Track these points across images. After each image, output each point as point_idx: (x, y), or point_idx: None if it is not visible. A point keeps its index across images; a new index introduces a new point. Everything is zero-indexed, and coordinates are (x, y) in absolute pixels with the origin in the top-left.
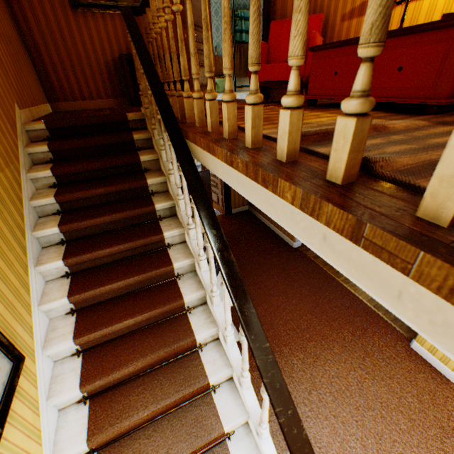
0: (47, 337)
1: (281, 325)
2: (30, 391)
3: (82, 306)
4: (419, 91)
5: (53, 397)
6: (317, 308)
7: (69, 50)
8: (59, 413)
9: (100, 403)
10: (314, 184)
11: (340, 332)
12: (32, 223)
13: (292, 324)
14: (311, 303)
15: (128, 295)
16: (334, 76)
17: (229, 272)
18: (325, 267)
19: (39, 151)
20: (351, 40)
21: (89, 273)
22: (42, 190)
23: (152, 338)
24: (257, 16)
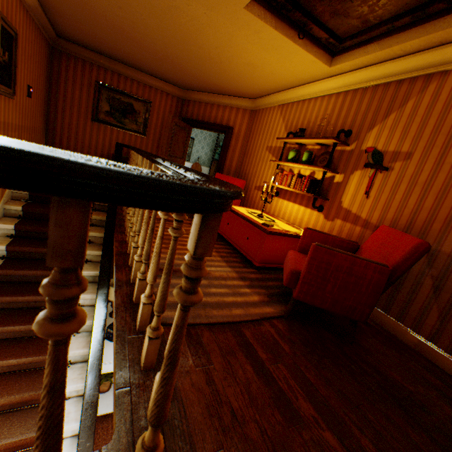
0: None
1: None
2: None
3: None
4: (252, 253)
5: None
6: None
7: (78, 140)
8: None
9: None
10: (124, 299)
11: None
12: None
13: None
14: None
15: (25, 338)
16: (228, 224)
17: (97, 335)
18: None
19: (14, 208)
20: (234, 211)
21: (1, 312)
22: (0, 237)
23: (26, 380)
24: (142, 216)
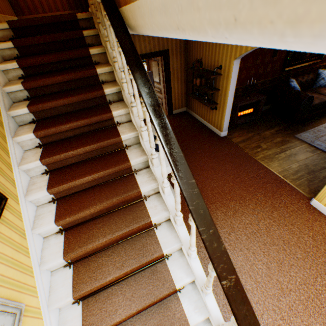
0: (28, 189)
1: (210, 191)
2: (15, 222)
3: (53, 169)
4: None
5: (36, 228)
6: (237, 179)
7: None
8: (44, 240)
9: (72, 234)
10: None
11: (254, 194)
12: (7, 105)
13: (218, 189)
14: (233, 175)
15: (88, 161)
16: None
17: (160, 123)
18: (245, 149)
19: (5, 47)
20: None
21: (56, 144)
22: (14, 81)
23: (108, 190)
24: None
